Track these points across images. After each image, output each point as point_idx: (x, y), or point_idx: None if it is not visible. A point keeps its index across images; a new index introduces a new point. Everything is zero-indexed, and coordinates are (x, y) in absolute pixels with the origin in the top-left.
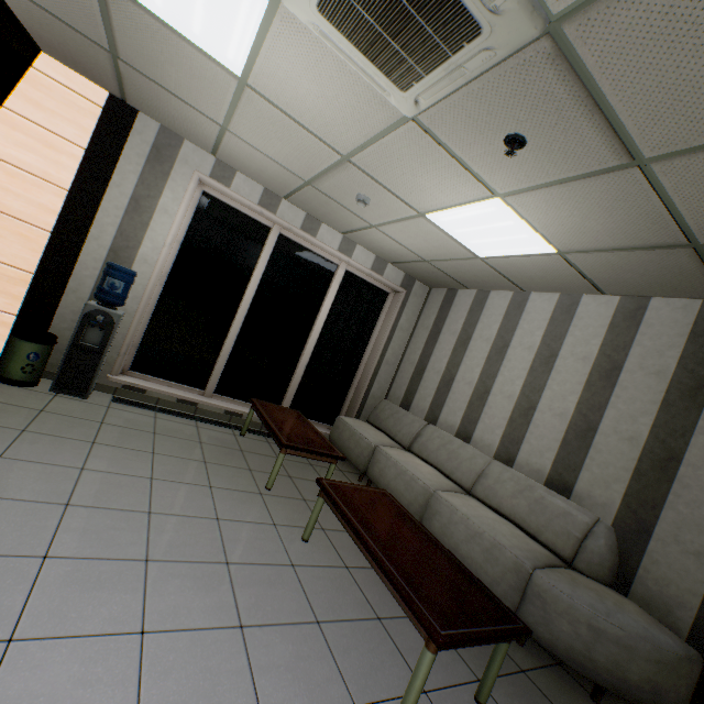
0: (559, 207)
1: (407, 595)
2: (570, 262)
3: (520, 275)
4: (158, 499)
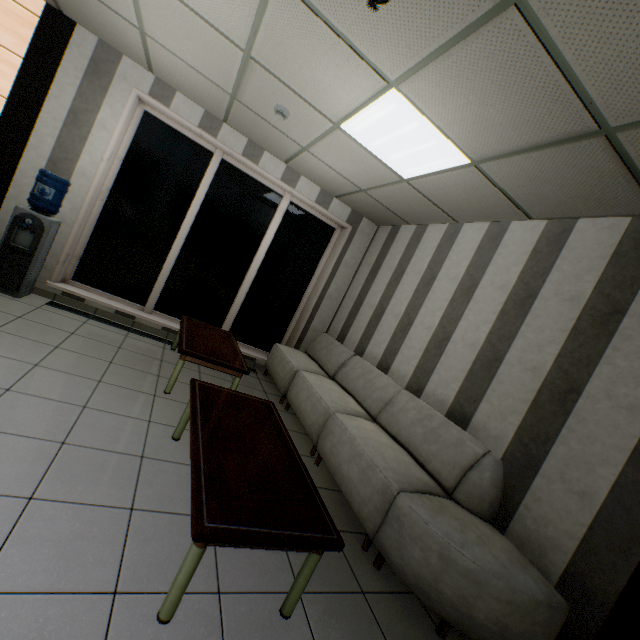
0: (453, 91)
1: (195, 485)
2: (487, 176)
3: (447, 200)
4: (28, 382)
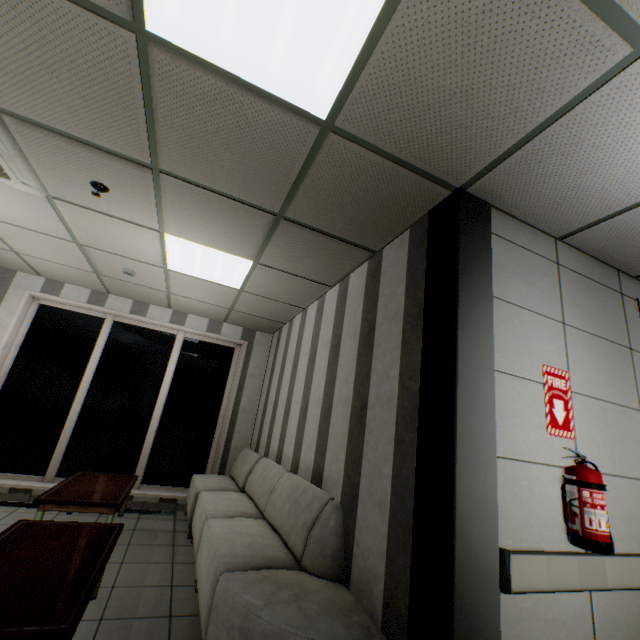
0: (191, 223)
1: None
2: (273, 267)
3: (278, 294)
4: None
